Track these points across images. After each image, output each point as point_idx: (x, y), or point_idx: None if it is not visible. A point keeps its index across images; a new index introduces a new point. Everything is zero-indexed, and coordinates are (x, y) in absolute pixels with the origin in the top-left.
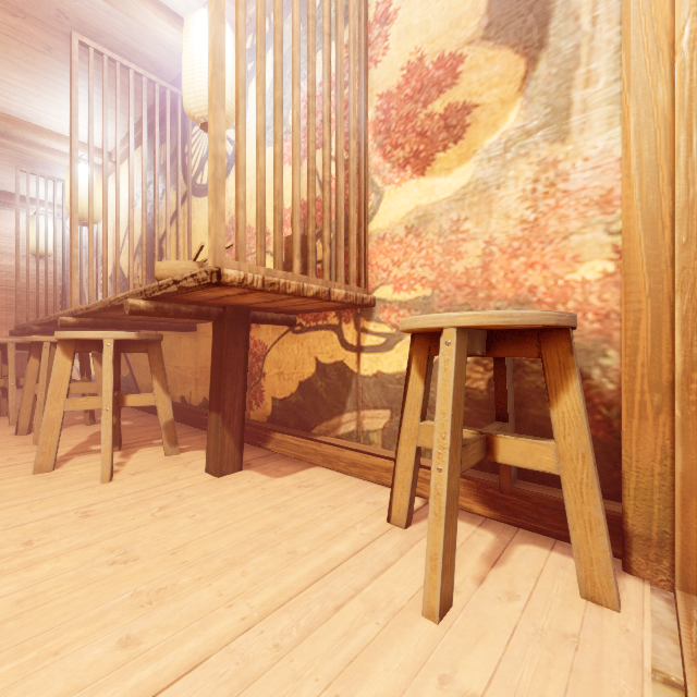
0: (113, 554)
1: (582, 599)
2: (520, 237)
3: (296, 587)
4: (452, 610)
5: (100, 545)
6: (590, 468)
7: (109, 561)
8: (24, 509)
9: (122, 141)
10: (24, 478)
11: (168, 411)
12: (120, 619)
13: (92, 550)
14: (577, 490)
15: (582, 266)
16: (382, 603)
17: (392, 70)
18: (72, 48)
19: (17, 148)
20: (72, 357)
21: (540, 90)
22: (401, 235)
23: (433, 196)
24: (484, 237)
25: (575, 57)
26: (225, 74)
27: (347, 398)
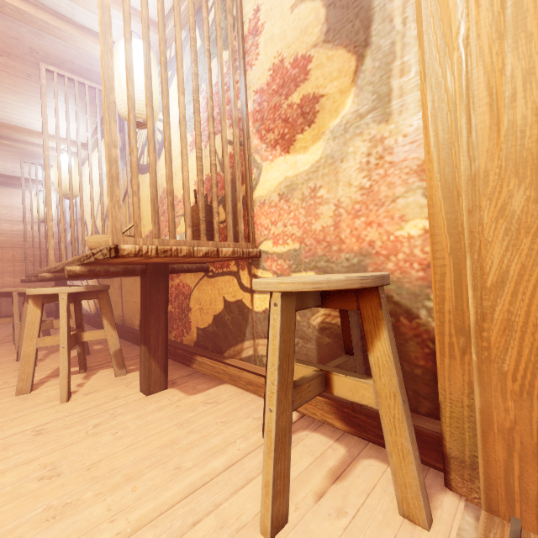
0: (45, 470)
1: (400, 516)
2: (360, 201)
3: (169, 502)
4: (286, 527)
5: (39, 461)
6: (400, 406)
7: (39, 476)
8: None
9: (92, 134)
10: (8, 400)
11: (116, 342)
12: (27, 532)
13: (31, 466)
14: (392, 423)
15: (407, 224)
16: (232, 519)
17: (262, 71)
18: (40, 75)
19: (19, 147)
20: (41, 307)
21: (368, 81)
22: (276, 201)
23: (296, 169)
24: (334, 201)
25: (392, 52)
26: None
27: (246, 329)
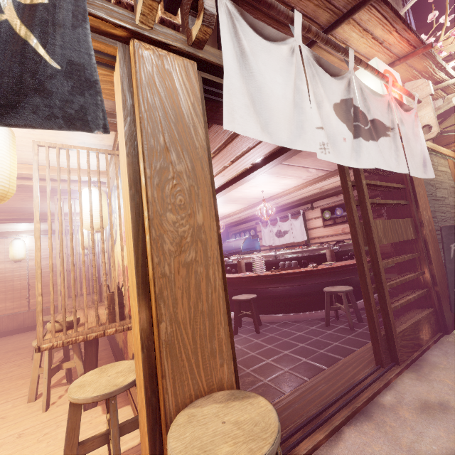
0: None
1: None
2: None
3: None
4: None
5: None
6: None
7: None
8: (6, 429)
9: None
10: (23, 406)
11: (81, 368)
12: None
13: None
14: None
15: None
16: None
17: None
18: (54, 203)
19: None
20: None
21: None
22: None
23: None
24: None
25: None
26: (95, 212)
27: None
